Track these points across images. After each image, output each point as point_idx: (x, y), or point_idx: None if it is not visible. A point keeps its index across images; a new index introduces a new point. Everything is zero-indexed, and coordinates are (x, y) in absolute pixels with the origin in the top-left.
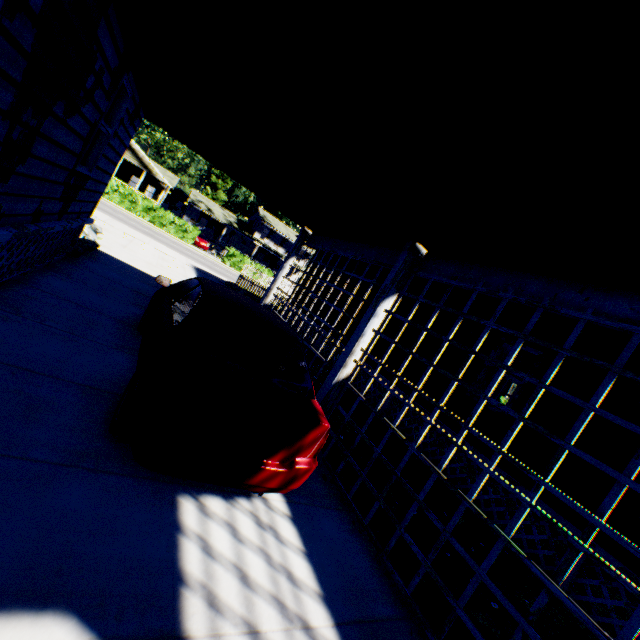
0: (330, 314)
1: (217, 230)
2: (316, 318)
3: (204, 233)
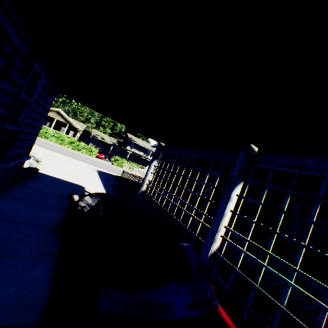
0: (178, 187)
1: (107, 148)
2: (169, 190)
3: (101, 150)
